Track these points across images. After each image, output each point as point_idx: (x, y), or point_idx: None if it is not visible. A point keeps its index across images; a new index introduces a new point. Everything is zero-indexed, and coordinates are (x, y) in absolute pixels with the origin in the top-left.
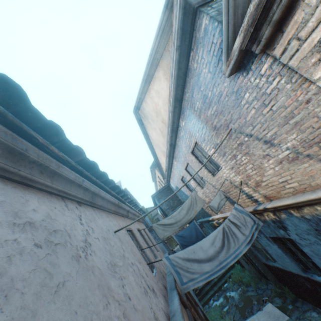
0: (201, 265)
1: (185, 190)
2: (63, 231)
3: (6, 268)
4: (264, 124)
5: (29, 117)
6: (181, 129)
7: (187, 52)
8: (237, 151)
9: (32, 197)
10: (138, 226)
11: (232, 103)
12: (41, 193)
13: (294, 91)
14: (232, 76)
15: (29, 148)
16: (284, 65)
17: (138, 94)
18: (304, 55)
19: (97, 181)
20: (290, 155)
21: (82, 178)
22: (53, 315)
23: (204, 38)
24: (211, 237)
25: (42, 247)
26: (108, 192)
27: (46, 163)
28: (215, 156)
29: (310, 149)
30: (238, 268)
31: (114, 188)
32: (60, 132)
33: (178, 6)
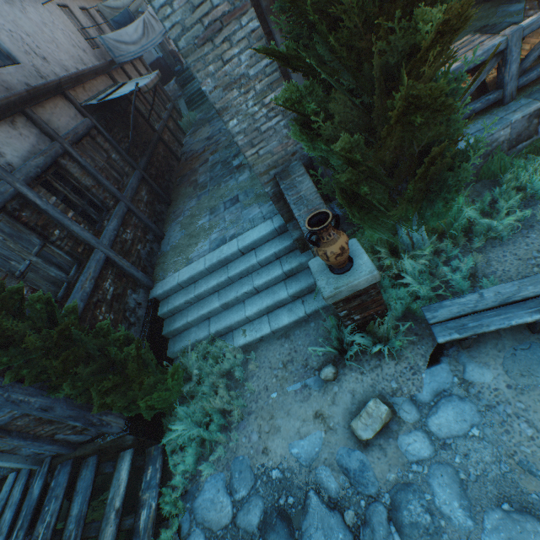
0: (128, 48)
1: None
2: None
3: (4, 8)
4: None
5: None
6: None
7: None
8: None
9: None
10: (85, 6)
11: None
12: None
13: None
14: None
15: None
16: None
17: None
18: None
19: None
20: None
21: None
22: (23, 25)
23: None
24: (135, 26)
25: (8, 4)
26: None
27: None
28: None
29: None
30: None
31: None
32: None
33: None
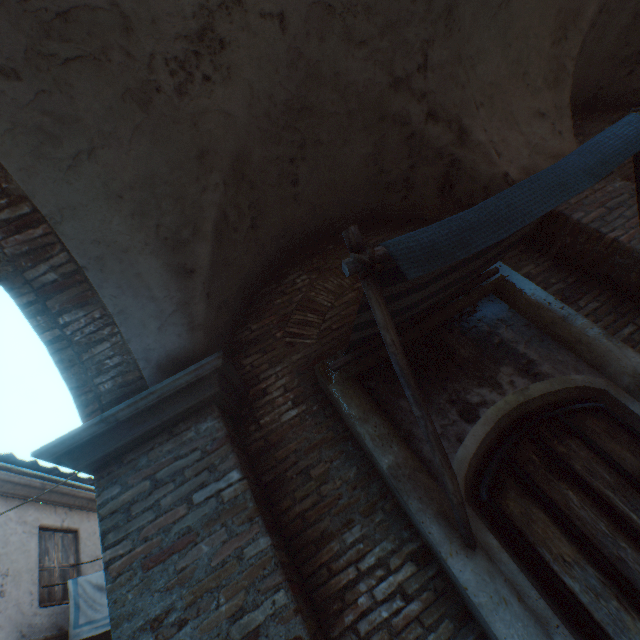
0: None
1: None
2: None
3: None
4: None
5: None
6: None
7: None
8: None
9: None
10: None
11: None
12: None
13: None
14: None
15: None
16: None
17: None
18: None
19: None
20: None
21: None
22: None
23: None
24: None
25: None
26: (3, 469)
27: None
28: None
29: None
30: None
31: (23, 463)
32: None
33: None
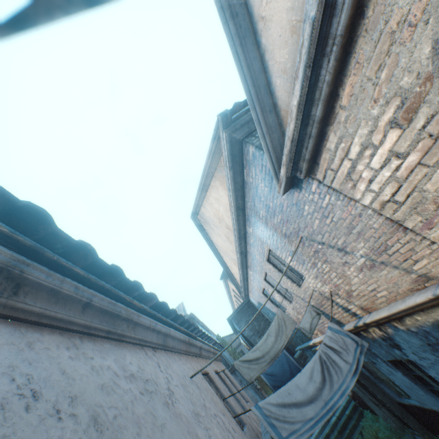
0: (301, 411)
1: (271, 306)
2: (151, 380)
3: (133, 408)
4: (331, 232)
5: (122, 284)
6: (250, 236)
7: (240, 170)
8: (316, 258)
9: (126, 351)
10: (216, 367)
11: (295, 213)
12: (129, 346)
13: (345, 206)
14: (288, 191)
15: (122, 309)
16: (328, 186)
17: (195, 201)
18: (341, 181)
19: (167, 321)
20: (366, 262)
21: (155, 322)
22: None
23: (254, 160)
24: (307, 370)
25: (144, 394)
26: (177, 330)
27: (131, 317)
28: (294, 264)
29: (381, 256)
30: (370, 417)
31: (183, 323)
32: (140, 287)
33: (224, 140)
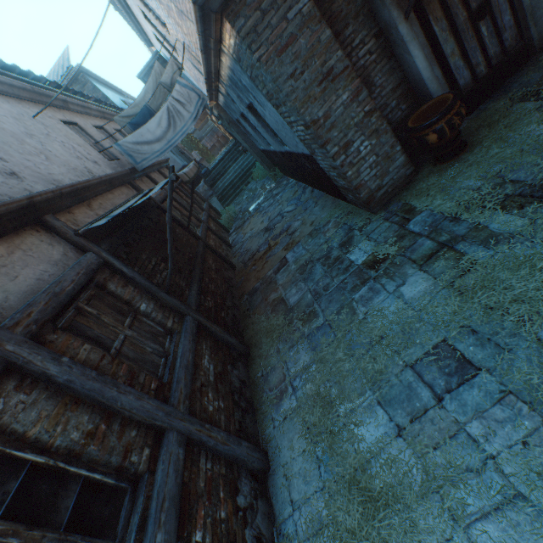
0: (152, 147)
1: None
2: None
3: None
4: None
5: None
6: None
7: None
8: None
9: None
10: (100, 125)
11: None
12: None
13: None
14: None
15: None
16: None
17: None
18: None
19: None
20: (176, 10)
21: None
22: None
23: None
24: (157, 119)
25: None
26: (3, 75)
27: None
28: None
29: (177, 5)
30: (258, 166)
31: (10, 69)
32: None
33: None
